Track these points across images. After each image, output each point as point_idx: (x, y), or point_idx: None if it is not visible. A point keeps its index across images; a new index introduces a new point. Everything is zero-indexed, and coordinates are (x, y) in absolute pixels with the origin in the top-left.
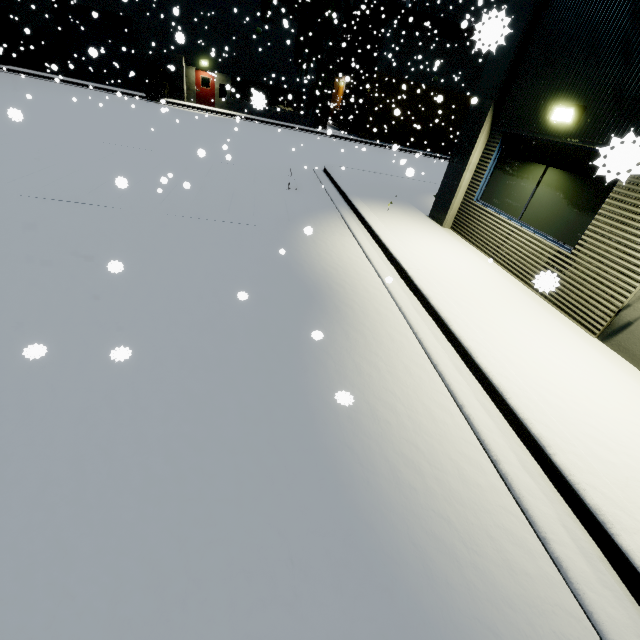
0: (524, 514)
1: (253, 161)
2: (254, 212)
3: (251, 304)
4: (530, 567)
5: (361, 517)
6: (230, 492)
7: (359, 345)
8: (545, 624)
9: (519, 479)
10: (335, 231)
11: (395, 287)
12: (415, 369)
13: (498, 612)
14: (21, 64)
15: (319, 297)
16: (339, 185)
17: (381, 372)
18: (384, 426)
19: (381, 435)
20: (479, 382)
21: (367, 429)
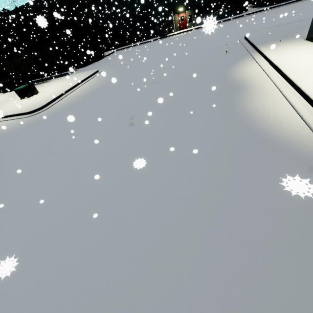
0: (305, 122)
1: (209, 47)
2: (213, 67)
3: (216, 93)
4: (301, 130)
5: (249, 125)
6: (217, 124)
7: (254, 96)
8: (299, 137)
9: (306, 115)
10: (248, 64)
11: (274, 76)
12: (275, 98)
13: (285, 135)
14: (121, 46)
15: (240, 87)
16: (252, 42)
17: (261, 101)
18: (259, 111)
19: (258, 113)
20: (303, 97)
21: (253, 112)
